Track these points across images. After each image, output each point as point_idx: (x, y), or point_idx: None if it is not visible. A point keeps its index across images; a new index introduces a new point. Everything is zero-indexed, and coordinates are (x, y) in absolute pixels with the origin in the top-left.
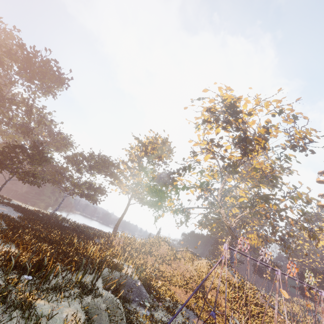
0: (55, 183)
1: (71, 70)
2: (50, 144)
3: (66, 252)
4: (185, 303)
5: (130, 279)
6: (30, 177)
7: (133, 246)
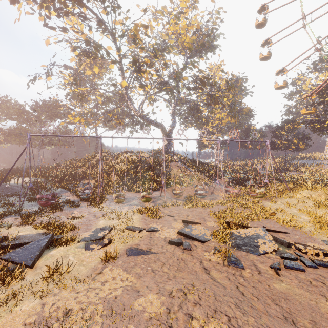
0: (21, 144)
1: None
2: None
3: None
4: None
5: (4, 185)
6: None
7: (71, 165)
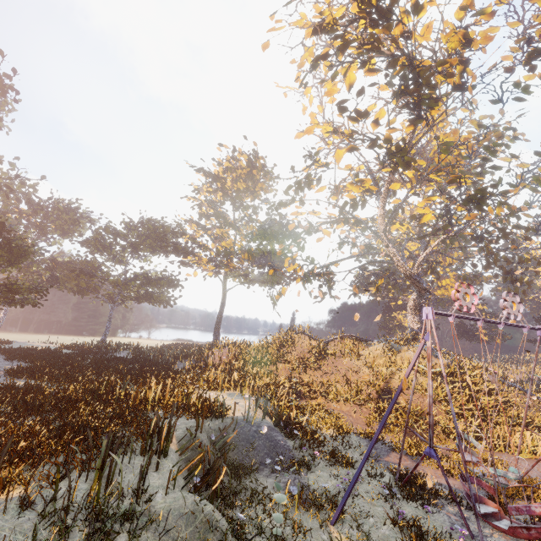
0: (85, 292)
1: (2, 52)
2: (46, 227)
3: (85, 421)
4: (367, 453)
5: (246, 425)
6: (5, 293)
7: (248, 357)
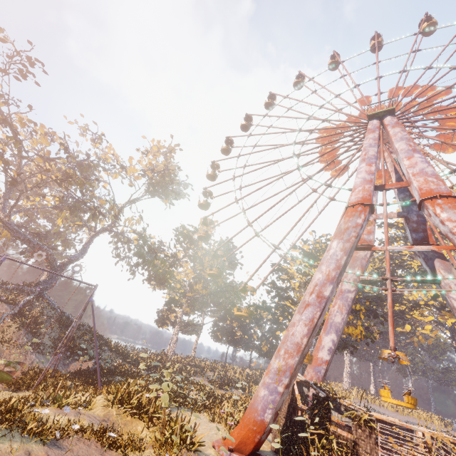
0: None
1: None
2: None
3: None
4: None
5: None
6: None
7: None
